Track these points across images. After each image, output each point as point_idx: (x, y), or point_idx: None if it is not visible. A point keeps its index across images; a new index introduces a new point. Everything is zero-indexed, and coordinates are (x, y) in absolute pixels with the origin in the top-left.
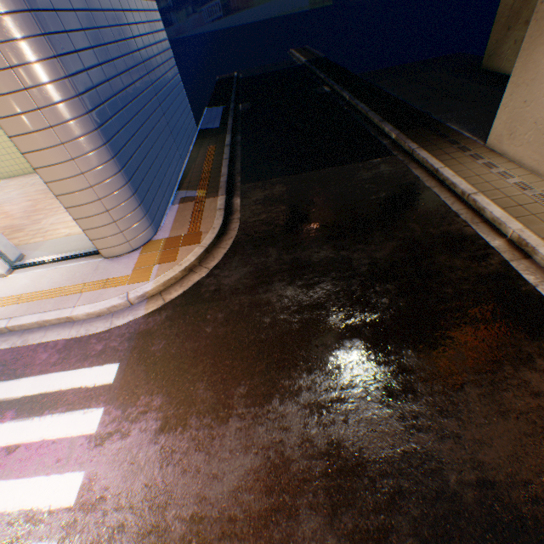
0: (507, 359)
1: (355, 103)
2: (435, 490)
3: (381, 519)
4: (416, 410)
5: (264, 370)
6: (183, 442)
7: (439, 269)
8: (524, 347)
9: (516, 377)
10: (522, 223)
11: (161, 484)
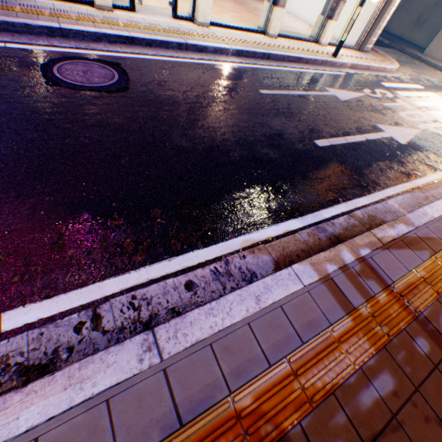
0: None
1: None
2: None
3: None
4: None
5: None
6: None
7: None
8: None
9: None
10: None
11: None
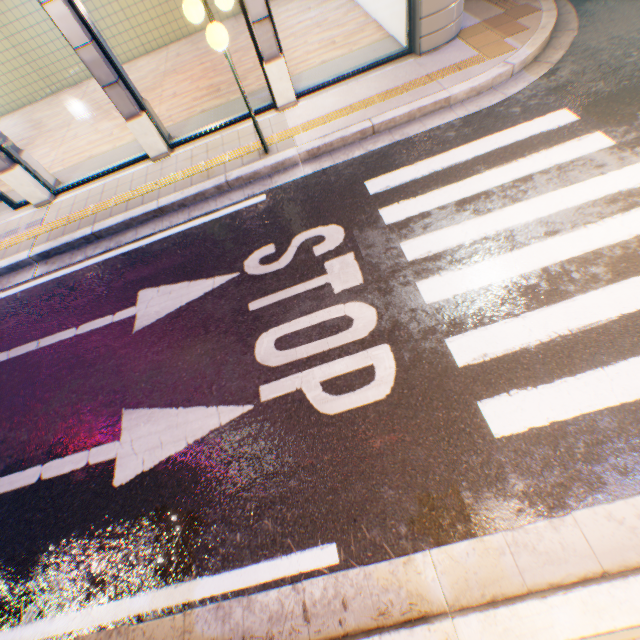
0: None
1: None
2: None
3: None
4: None
5: None
6: None
7: None
8: None
9: None
10: None
11: None
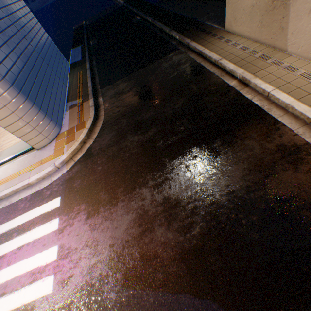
0: (239, 138)
1: (155, 23)
2: (210, 202)
3: (189, 220)
4: (200, 172)
5: (130, 177)
6: (99, 219)
7: (206, 105)
8: (246, 130)
9: (243, 145)
10: (243, 69)
11: (93, 238)
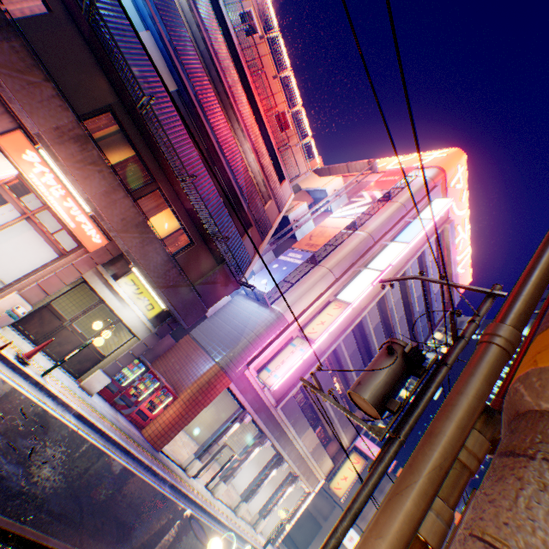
0: None
1: None
2: None
3: None
4: None
5: None
6: None
7: None
8: None
9: None
10: None
11: None
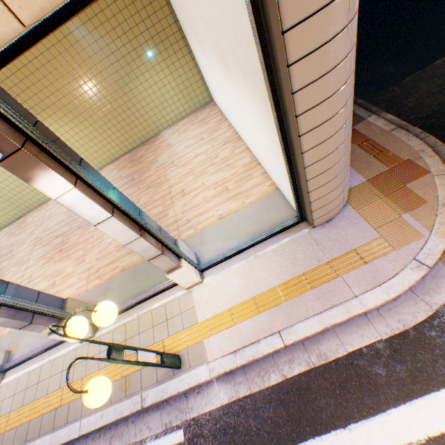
0: None
1: None
2: None
3: None
4: None
5: None
6: None
7: None
8: None
9: None
10: None
11: None
